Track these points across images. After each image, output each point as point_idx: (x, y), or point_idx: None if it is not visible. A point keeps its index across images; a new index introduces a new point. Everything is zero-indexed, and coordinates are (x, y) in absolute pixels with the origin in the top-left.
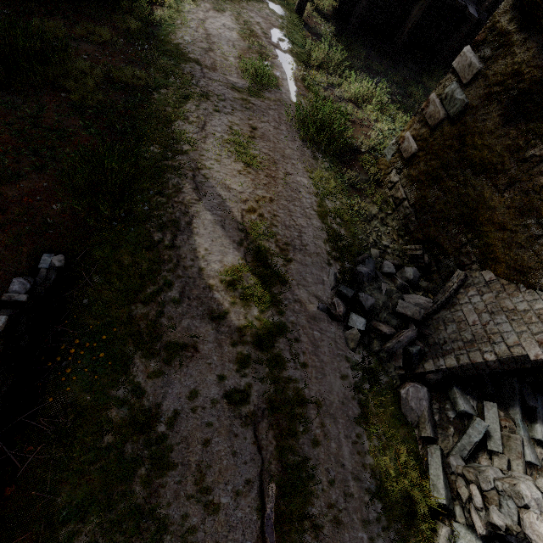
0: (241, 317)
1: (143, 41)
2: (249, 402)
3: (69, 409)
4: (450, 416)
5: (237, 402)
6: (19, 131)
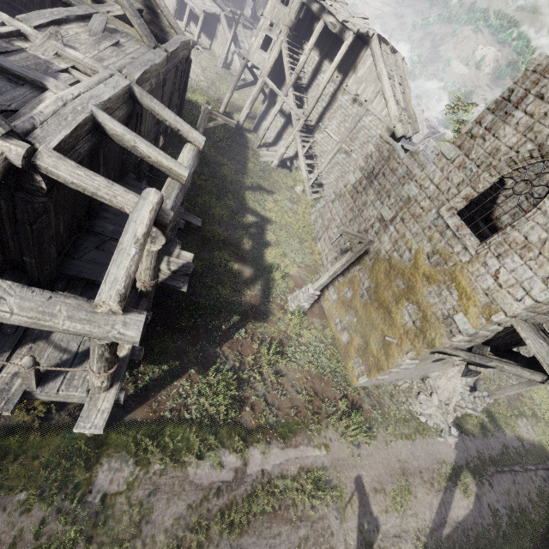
0: (473, 486)
1: None
2: (488, 479)
3: (519, 548)
4: (458, 400)
5: (491, 484)
6: None
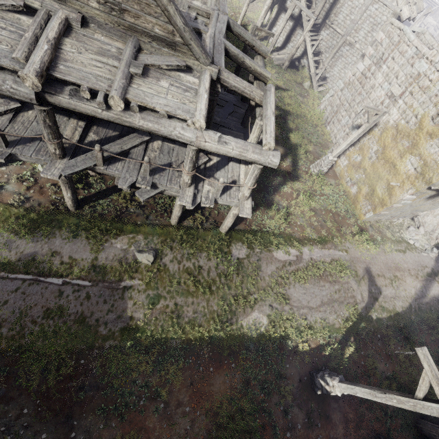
0: None
1: (353, 342)
2: None
3: None
4: None
5: None
6: (438, 366)
